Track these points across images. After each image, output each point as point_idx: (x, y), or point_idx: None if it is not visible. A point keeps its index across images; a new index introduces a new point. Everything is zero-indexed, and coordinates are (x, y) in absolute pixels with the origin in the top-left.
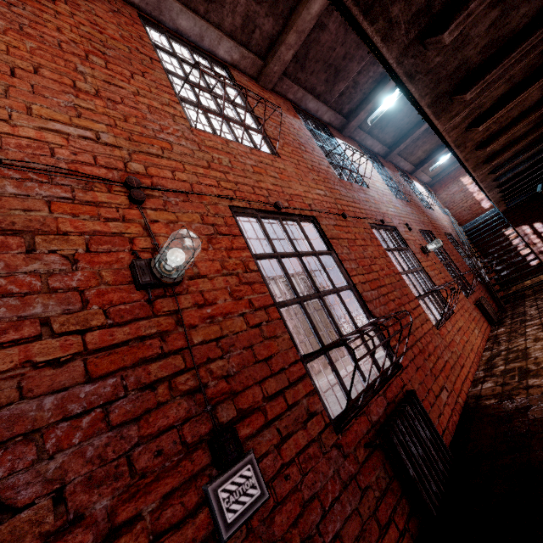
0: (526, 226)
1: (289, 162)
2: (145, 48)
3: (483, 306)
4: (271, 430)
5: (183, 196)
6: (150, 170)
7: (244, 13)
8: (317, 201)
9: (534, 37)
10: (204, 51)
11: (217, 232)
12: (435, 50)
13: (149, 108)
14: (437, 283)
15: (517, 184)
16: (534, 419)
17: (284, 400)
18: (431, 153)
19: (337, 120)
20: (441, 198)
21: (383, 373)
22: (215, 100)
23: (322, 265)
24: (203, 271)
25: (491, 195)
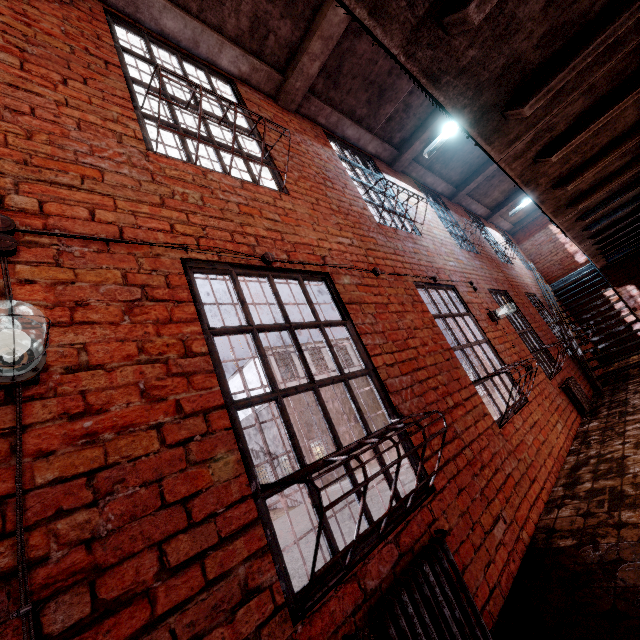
0: (632, 286)
1: (303, 201)
2: (101, 50)
3: (571, 390)
4: (159, 634)
5: (100, 244)
6: (49, 206)
7: (252, 14)
8: (337, 252)
9: (618, 24)
10: (200, 60)
11: (147, 297)
12: (465, 38)
13: (80, 123)
14: (507, 361)
15: (616, 234)
16: (623, 587)
17: (202, 571)
18: (511, 194)
19: (385, 152)
20: (525, 250)
21: (391, 510)
22: (202, 120)
23: (328, 341)
24: (100, 357)
25: (584, 247)
